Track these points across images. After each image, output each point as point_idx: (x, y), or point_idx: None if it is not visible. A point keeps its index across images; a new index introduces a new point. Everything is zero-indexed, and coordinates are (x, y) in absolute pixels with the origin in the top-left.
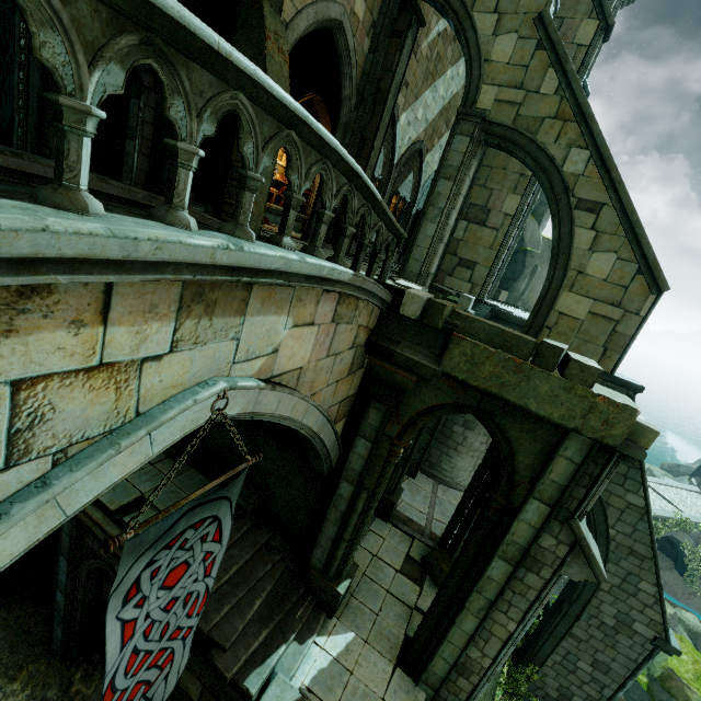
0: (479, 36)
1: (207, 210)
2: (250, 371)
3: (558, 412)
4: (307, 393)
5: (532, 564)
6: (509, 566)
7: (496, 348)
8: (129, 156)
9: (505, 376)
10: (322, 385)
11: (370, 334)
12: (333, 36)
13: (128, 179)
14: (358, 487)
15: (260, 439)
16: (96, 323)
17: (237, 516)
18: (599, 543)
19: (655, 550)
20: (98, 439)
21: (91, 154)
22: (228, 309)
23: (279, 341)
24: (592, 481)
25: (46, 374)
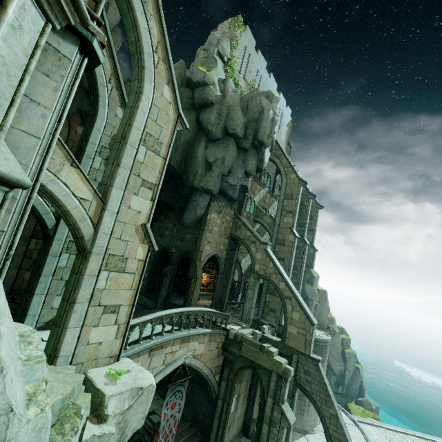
0: (252, 253)
1: (181, 307)
2: (190, 354)
3: (267, 365)
4: (203, 361)
5: (274, 424)
6: (268, 426)
7: (252, 347)
8: (162, 292)
9: (254, 355)
10: (208, 359)
11: (223, 344)
12: (215, 256)
13: (161, 298)
14: (223, 401)
15: (193, 386)
16: (172, 346)
17: (184, 421)
18: (328, 438)
19: (346, 437)
20: (169, 363)
21: (149, 288)
22: (187, 342)
23: (196, 347)
24: (280, 388)
25: (168, 352)
